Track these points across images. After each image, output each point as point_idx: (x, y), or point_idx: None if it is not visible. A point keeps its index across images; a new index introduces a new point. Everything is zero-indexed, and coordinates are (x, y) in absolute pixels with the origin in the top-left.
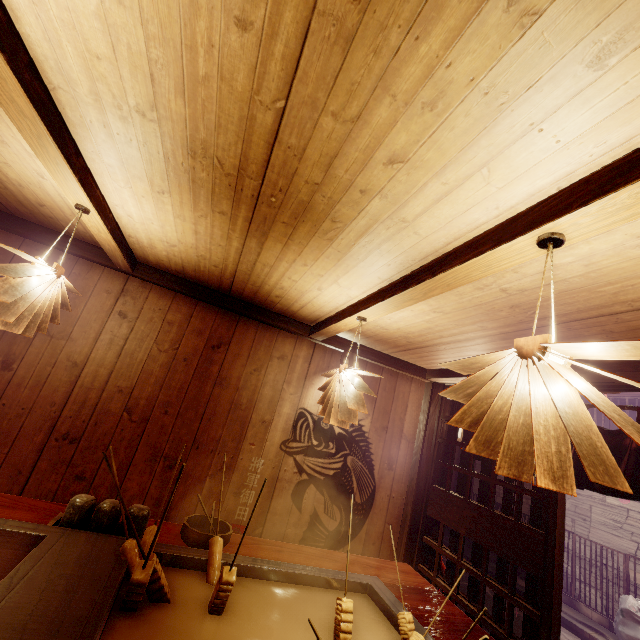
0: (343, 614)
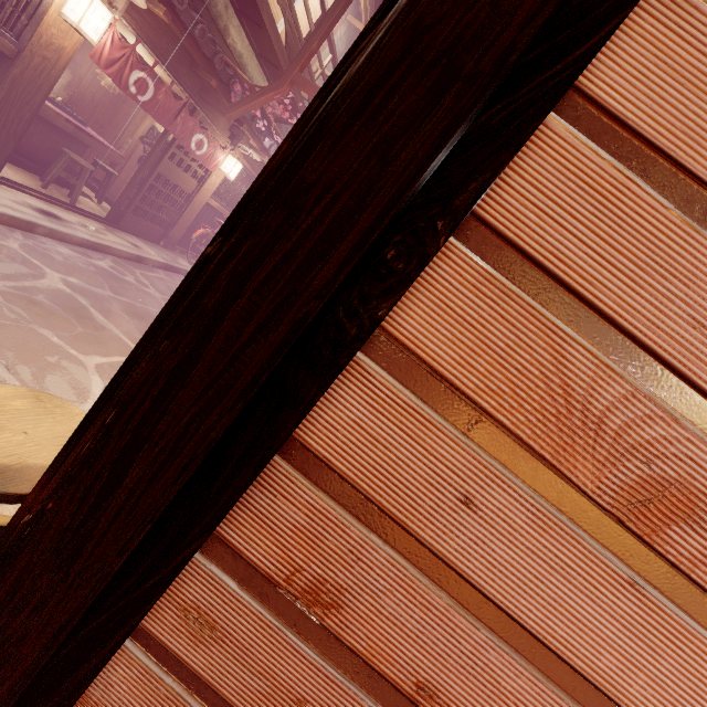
0: None
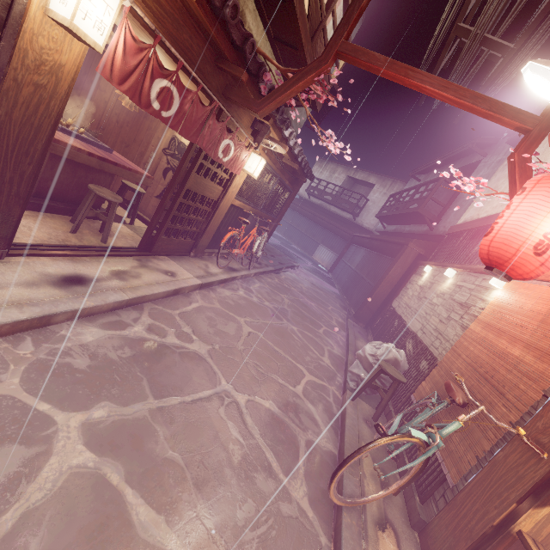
0: (68, 120)
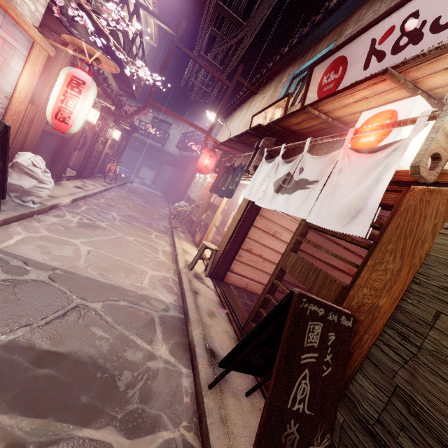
0: None
